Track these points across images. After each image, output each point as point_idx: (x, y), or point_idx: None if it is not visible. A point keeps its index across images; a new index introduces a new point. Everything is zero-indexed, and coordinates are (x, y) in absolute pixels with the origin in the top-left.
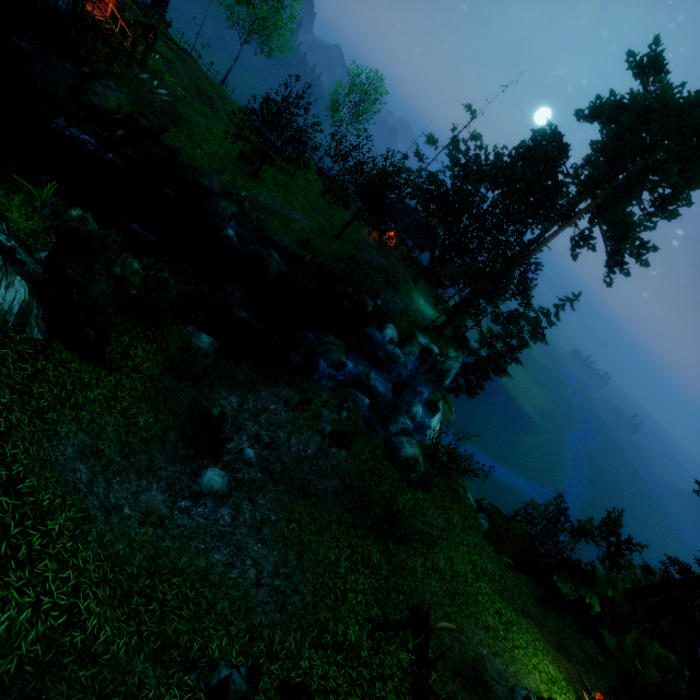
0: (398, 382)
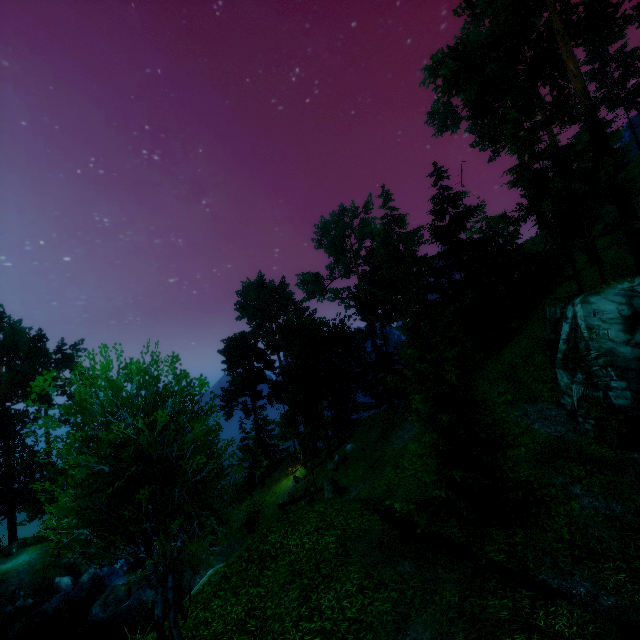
0: (132, 561)
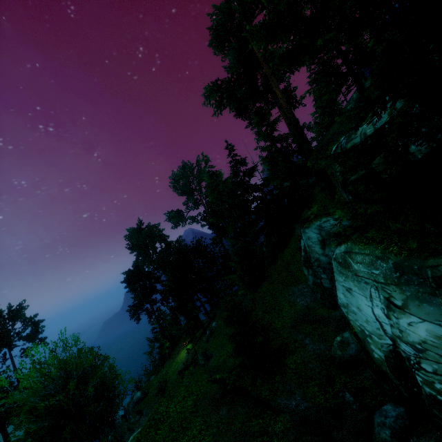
0: None
